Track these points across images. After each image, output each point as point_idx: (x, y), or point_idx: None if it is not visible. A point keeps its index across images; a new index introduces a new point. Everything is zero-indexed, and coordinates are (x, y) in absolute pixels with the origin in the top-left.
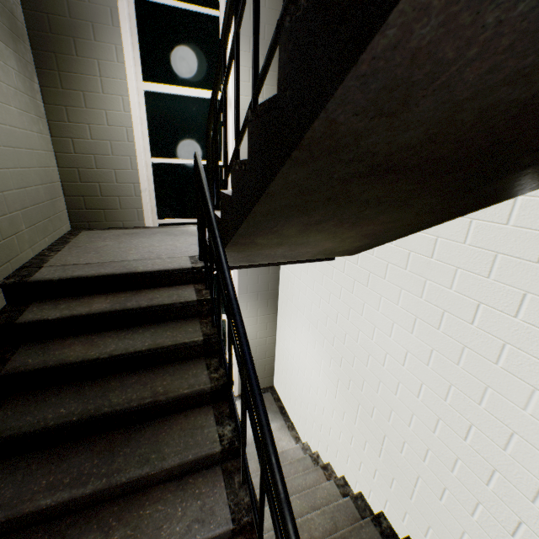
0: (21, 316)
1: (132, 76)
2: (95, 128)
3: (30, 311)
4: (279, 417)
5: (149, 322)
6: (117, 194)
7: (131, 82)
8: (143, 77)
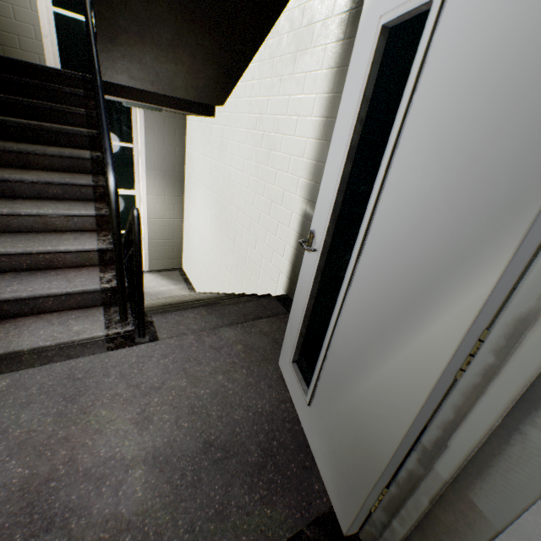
0: None
1: None
2: None
3: None
4: (182, 283)
5: (42, 100)
6: (16, 33)
7: None
8: None
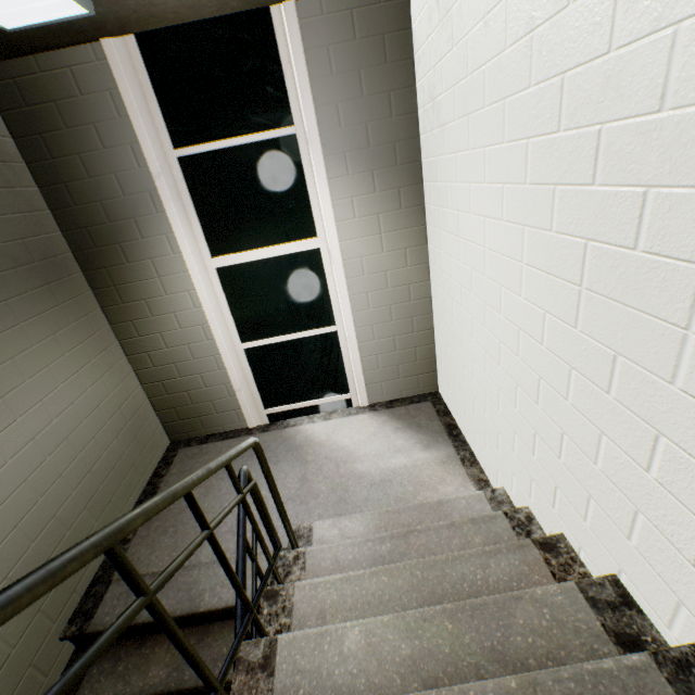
0: (78, 690)
1: (194, 265)
2: (168, 335)
3: (90, 675)
4: None
5: None
6: (209, 398)
7: (195, 273)
8: (211, 251)
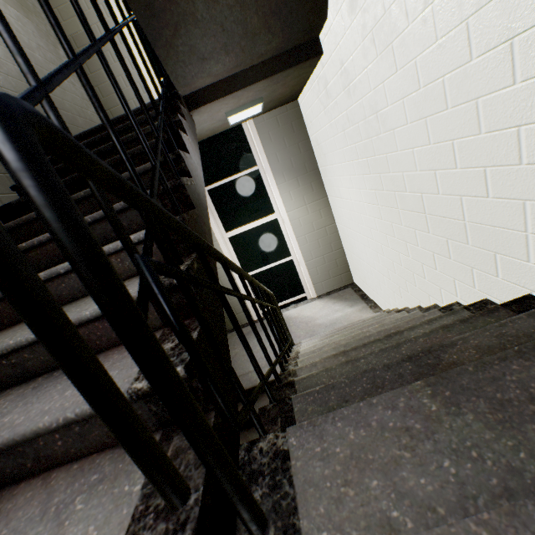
0: None
1: (219, 237)
2: None
3: None
4: None
5: None
6: (232, 306)
7: (220, 241)
8: (225, 230)
